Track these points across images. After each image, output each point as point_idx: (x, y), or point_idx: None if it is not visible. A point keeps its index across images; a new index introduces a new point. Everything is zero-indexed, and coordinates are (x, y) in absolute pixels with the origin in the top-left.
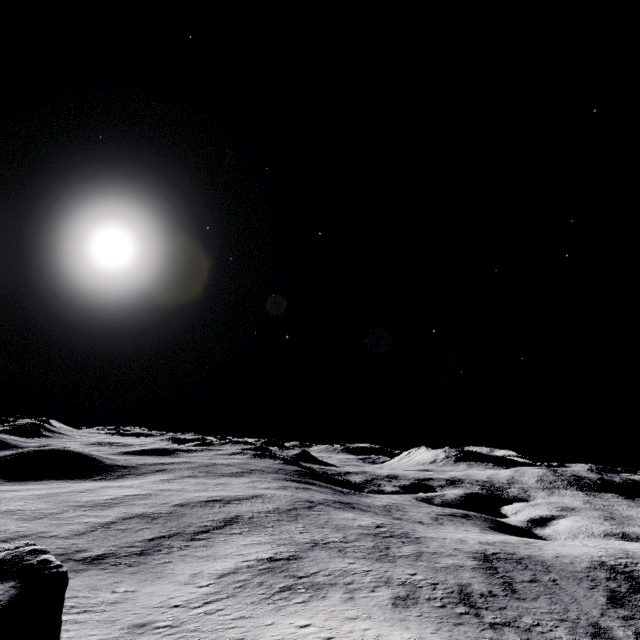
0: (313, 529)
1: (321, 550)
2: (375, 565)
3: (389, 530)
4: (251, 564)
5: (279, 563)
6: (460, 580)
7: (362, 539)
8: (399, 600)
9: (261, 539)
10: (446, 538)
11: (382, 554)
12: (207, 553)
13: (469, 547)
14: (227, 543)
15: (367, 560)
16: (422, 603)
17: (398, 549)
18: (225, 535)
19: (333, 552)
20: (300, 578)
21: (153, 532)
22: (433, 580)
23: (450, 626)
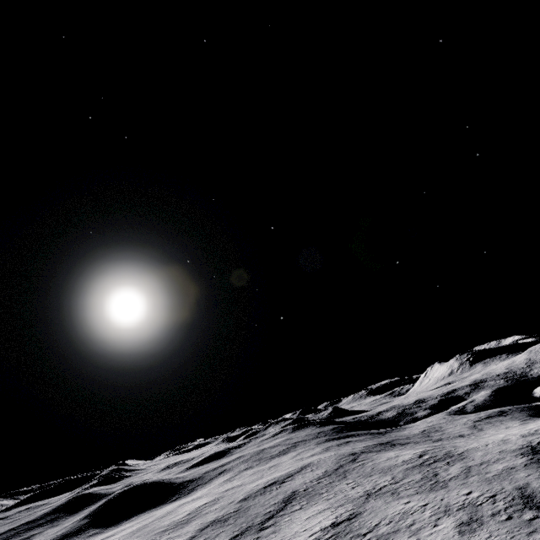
0: (362, 480)
1: (375, 499)
2: (429, 497)
3: (431, 456)
4: (317, 536)
5: (342, 526)
6: (516, 483)
7: (409, 474)
8: (464, 526)
9: (320, 507)
10: (488, 444)
11: (432, 483)
12: (277, 539)
13: (513, 445)
14: (291, 522)
15: (420, 494)
16: (487, 522)
17: (446, 472)
18: (288, 515)
19: (387, 497)
20: (364, 535)
21: (227, 534)
22: (490, 492)
23: (524, 538)
